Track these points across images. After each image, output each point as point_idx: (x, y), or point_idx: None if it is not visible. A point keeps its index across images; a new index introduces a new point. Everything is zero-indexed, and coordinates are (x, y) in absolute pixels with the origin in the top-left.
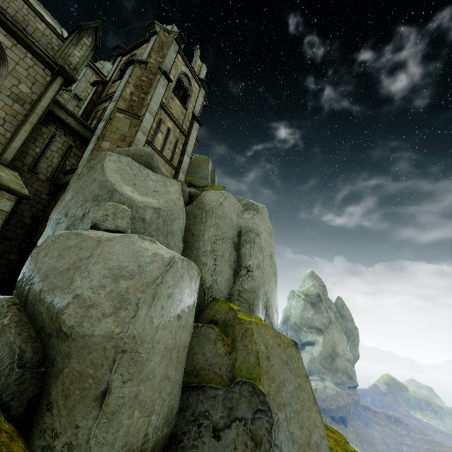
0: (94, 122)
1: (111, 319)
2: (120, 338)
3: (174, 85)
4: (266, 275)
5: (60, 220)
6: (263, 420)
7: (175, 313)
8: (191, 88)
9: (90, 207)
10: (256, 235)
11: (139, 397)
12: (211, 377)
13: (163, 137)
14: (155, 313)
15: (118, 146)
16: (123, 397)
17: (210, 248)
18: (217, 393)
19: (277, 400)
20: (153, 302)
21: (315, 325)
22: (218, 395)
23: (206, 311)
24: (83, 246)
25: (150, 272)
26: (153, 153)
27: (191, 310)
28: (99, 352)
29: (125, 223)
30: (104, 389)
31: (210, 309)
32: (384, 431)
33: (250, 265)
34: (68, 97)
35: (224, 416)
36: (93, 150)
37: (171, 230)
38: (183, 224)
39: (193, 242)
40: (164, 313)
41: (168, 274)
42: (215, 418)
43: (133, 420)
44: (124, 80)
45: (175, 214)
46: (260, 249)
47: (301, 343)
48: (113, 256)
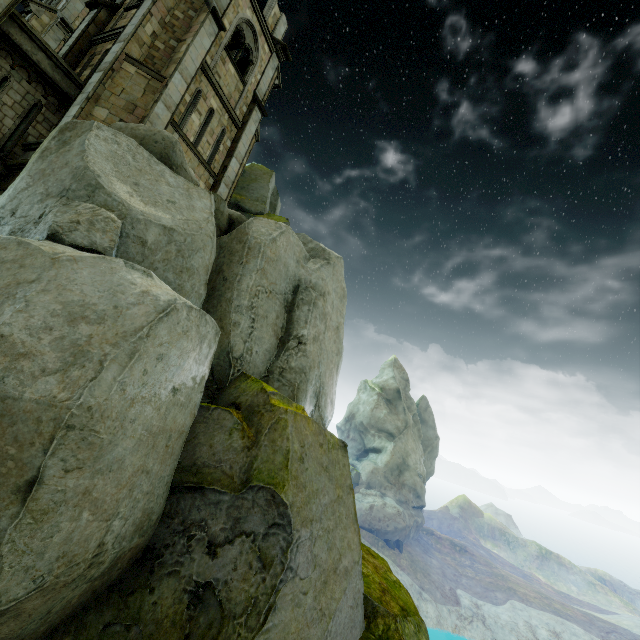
0: (86, 72)
1: (56, 379)
2: (65, 408)
3: (228, 37)
4: (325, 353)
5: (2, 220)
6: (279, 537)
7: (168, 383)
8: (256, 51)
9: (52, 206)
10: (319, 295)
11: (93, 493)
12: (217, 477)
13: (201, 121)
14: (132, 378)
15: (121, 120)
16: (64, 491)
17: (247, 302)
18: (222, 498)
19: (304, 514)
20: (129, 362)
21: (386, 428)
22: (223, 501)
23: (228, 390)
24: (27, 263)
25: (132, 319)
26: (176, 141)
27: (198, 383)
28: (29, 425)
29: (107, 240)
30: (32, 478)
31: (234, 388)
32: (445, 560)
33: (304, 335)
34: (50, 21)
35: (227, 528)
36: (77, 117)
37: (190, 266)
38: (211, 261)
39: (223, 290)
40: (149, 381)
41: (161, 325)
42: (213, 530)
43: (79, 524)
44: (144, 7)
45: (198, 242)
46: (322, 316)
47: (365, 449)
48: (75, 285)
